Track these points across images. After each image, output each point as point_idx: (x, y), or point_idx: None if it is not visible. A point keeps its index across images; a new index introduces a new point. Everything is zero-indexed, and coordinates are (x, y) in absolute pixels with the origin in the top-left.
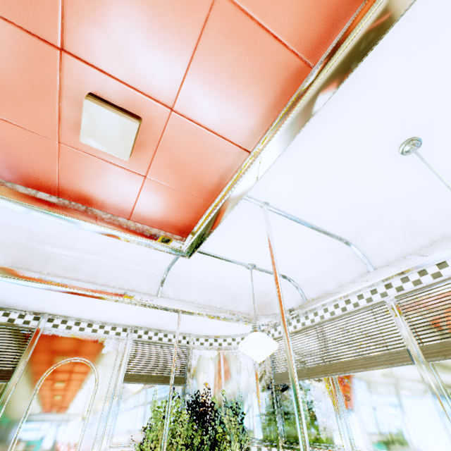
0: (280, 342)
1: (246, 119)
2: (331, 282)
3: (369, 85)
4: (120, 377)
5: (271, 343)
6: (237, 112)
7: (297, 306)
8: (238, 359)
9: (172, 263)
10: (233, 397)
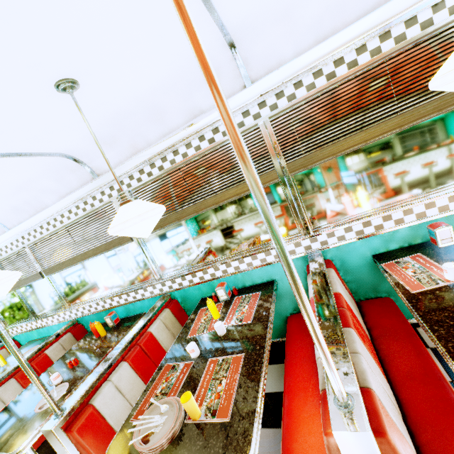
0: None
1: None
2: None
3: None
4: None
5: None
6: None
7: None
8: None
9: None
10: None
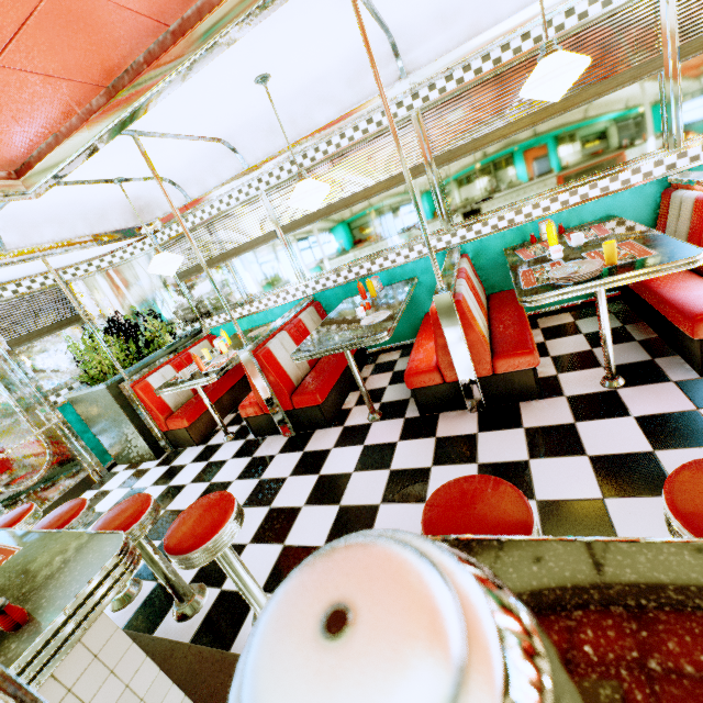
0: (173, 245)
1: (101, 64)
2: (212, 180)
3: (225, 52)
4: (4, 348)
5: (179, 259)
6: (88, 60)
7: (183, 207)
8: (130, 273)
9: (3, 206)
10: (142, 308)
